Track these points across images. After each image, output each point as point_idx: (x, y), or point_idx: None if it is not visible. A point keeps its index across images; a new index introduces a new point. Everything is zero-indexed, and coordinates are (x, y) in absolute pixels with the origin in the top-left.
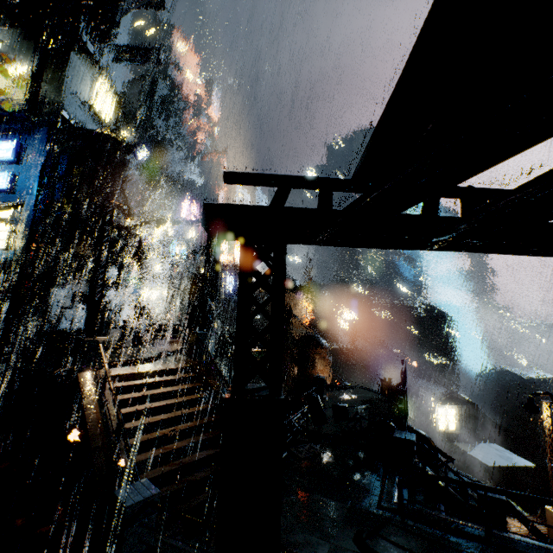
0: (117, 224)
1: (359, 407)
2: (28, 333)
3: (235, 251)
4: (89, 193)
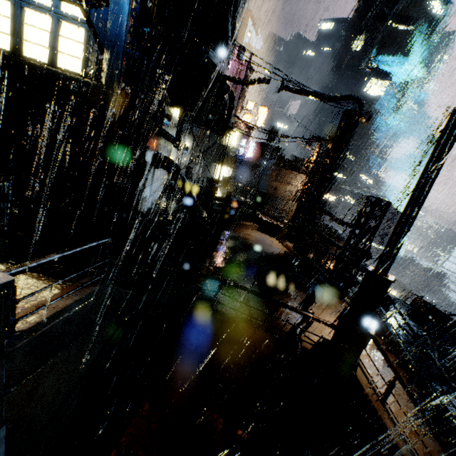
0: (217, 68)
1: (416, 327)
2: (155, 224)
3: (261, 112)
4: (198, 3)
